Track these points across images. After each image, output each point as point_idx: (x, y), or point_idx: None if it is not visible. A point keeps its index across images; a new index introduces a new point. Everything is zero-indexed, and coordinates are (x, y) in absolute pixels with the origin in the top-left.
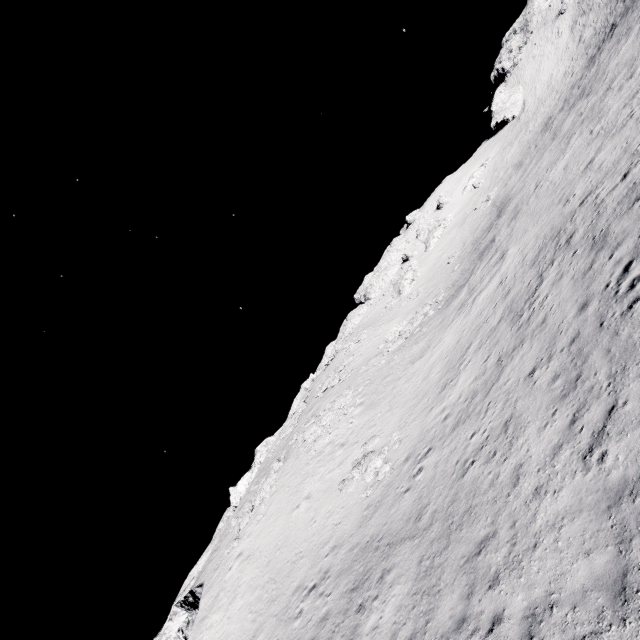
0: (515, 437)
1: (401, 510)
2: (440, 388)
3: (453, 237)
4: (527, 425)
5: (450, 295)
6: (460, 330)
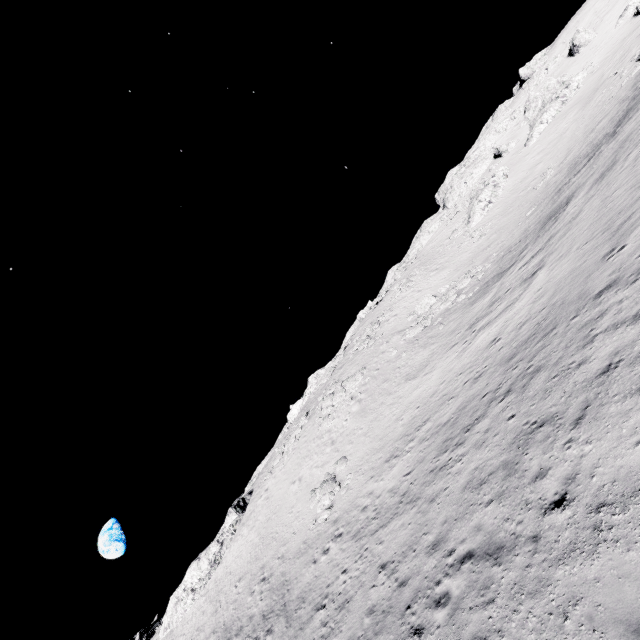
0: (333, 631)
1: (303, 579)
2: (389, 455)
3: (564, 129)
4: (339, 633)
5: (487, 280)
6: (444, 375)
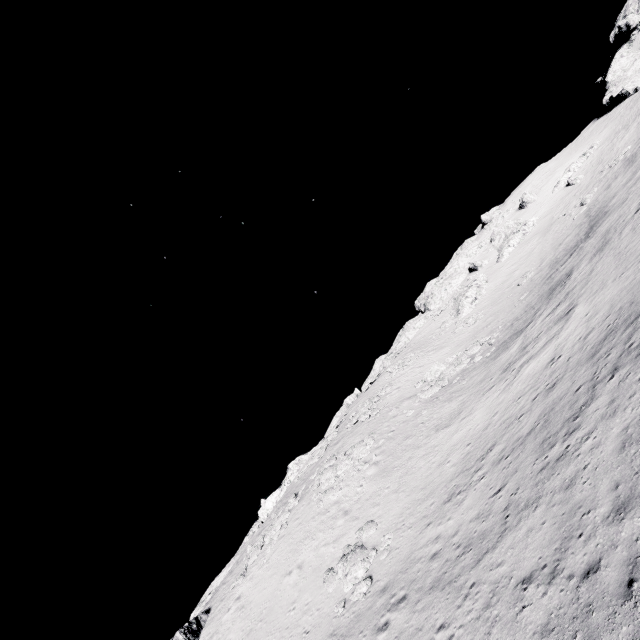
0: None
1: None
2: (447, 495)
3: (531, 249)
4: None
5: (503, 340)
6: (493, 409)
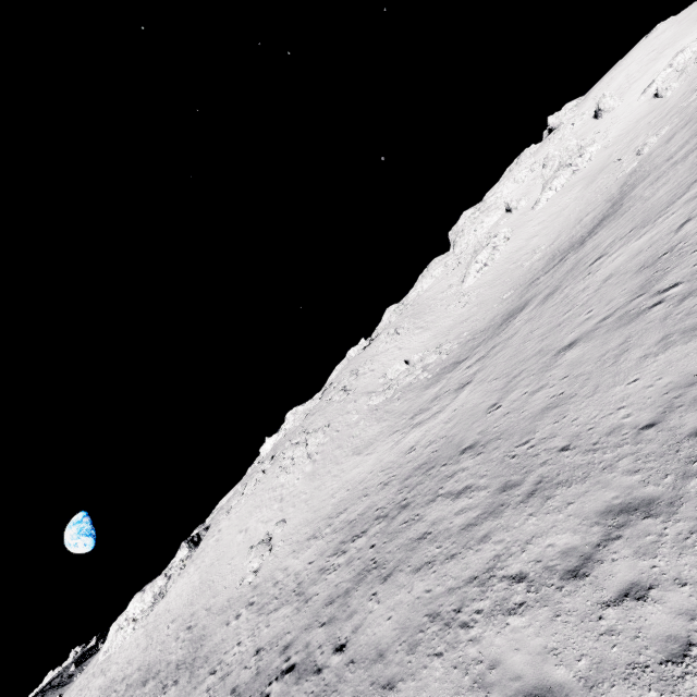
0: None
1: (214, 638)
2: (312, 533)
3: (565, 205)
4: None
5: (446, 365)
6: (376, 464)
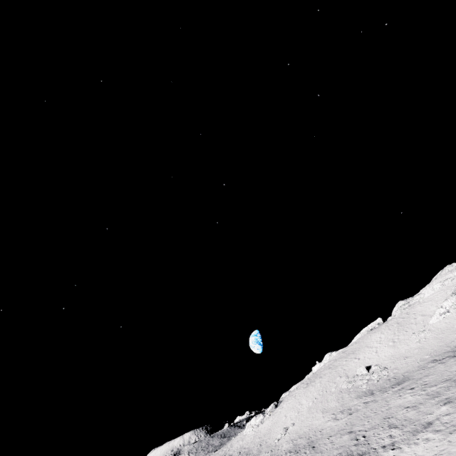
0: None
1: (262, 454)
2: (293, 438)
3: None
4: None
5: (371, 389)
6: (319, 425)
